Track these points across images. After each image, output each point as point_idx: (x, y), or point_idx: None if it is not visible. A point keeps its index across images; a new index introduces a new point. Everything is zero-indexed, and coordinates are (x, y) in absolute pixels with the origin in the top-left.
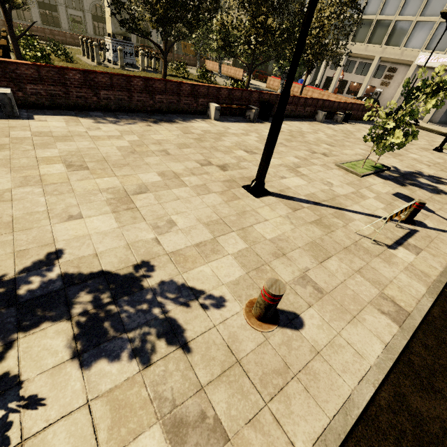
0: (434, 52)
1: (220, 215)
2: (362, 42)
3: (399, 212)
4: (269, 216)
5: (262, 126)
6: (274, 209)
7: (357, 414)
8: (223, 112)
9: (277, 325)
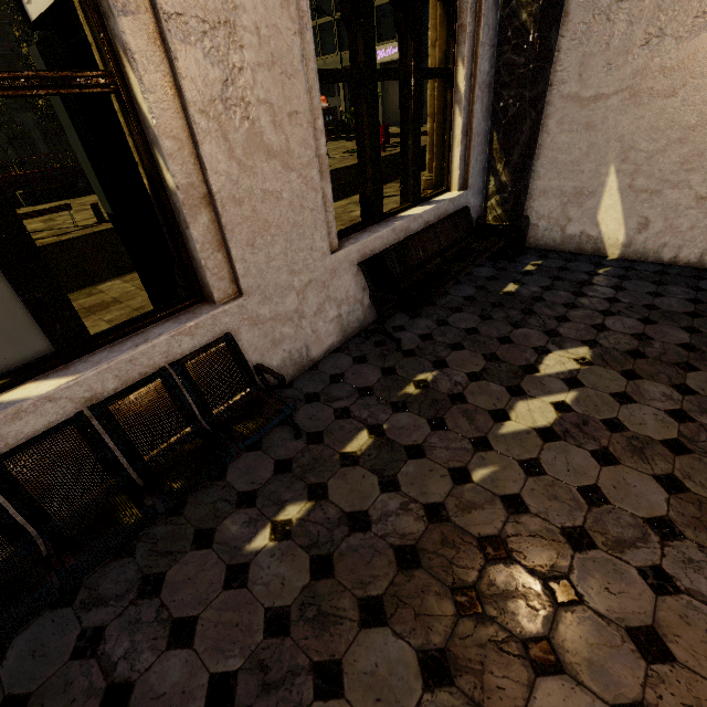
0: (387, 42)
1: None
2: (317, 56)
3: (35, 214)
4: None
5: (91, 196)
6: None
7: None
8: (48, 197)
9: None
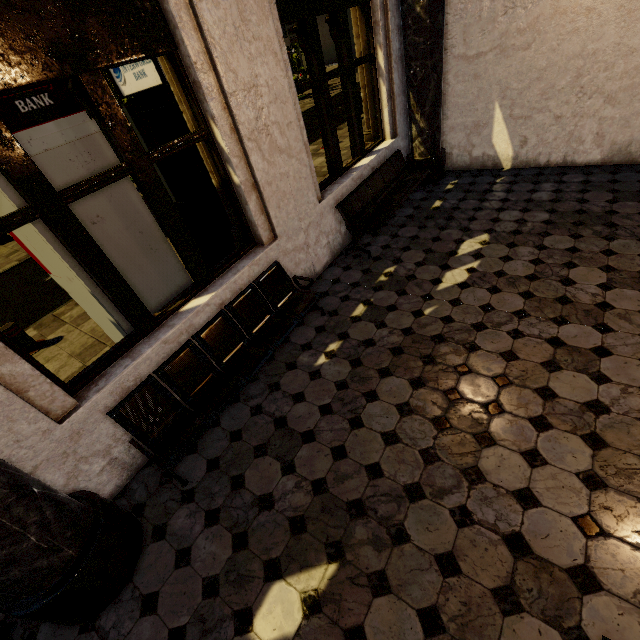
0: None
1: None
2: None
3: None
4: (0, 251)
5: None
6: (8, 246)
7: None
8: None
9: None
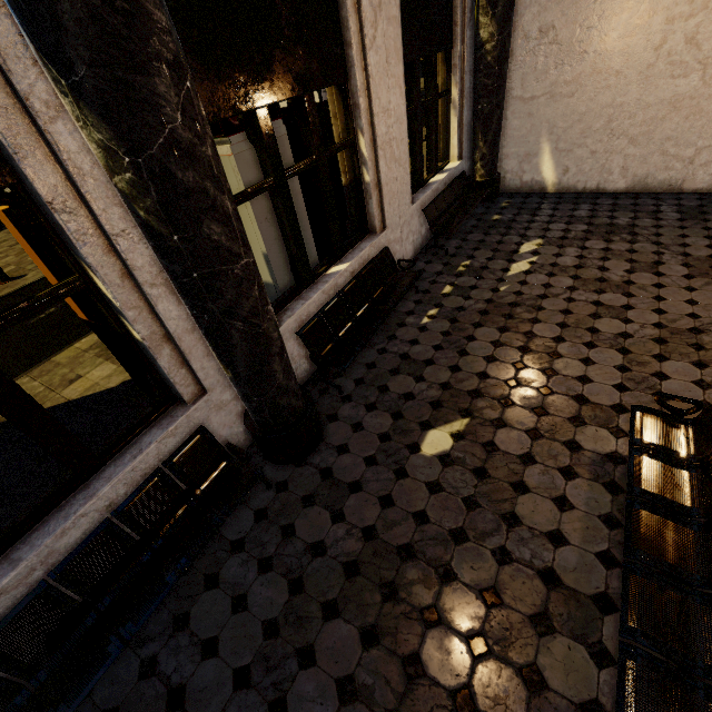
0: None
1: (8, 263)
2: None
3: None
4: None
5: None
6: None
7: (28, 285)
8: None
9: (12, 280)
